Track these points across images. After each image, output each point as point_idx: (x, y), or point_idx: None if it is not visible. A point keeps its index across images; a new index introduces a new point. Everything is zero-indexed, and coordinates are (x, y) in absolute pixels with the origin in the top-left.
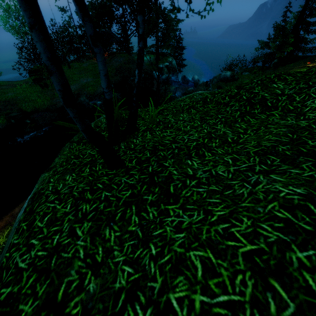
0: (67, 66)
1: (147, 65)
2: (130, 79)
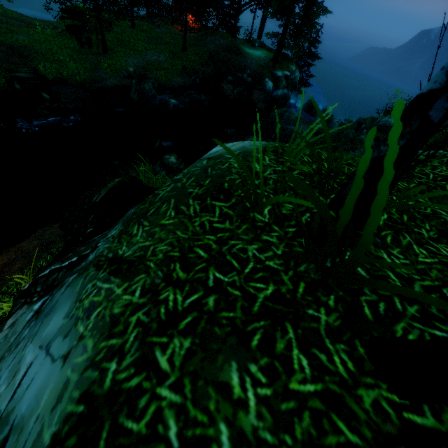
0: (129, 22)
1: (258, 65)
2: (227, 79)
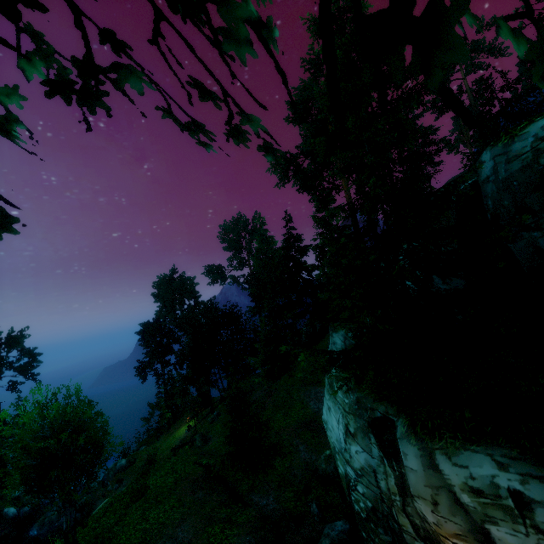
0: None
1: None
2: None
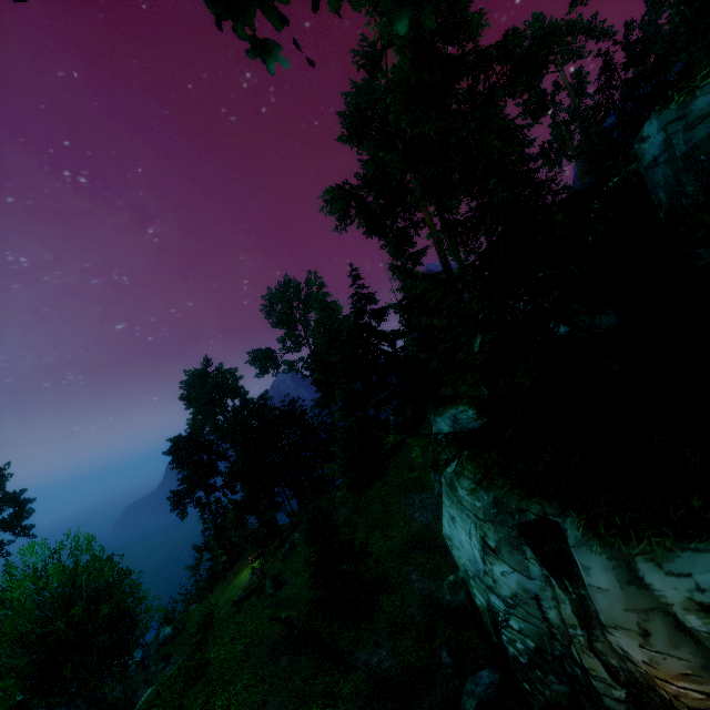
0: None
1: None
2: None
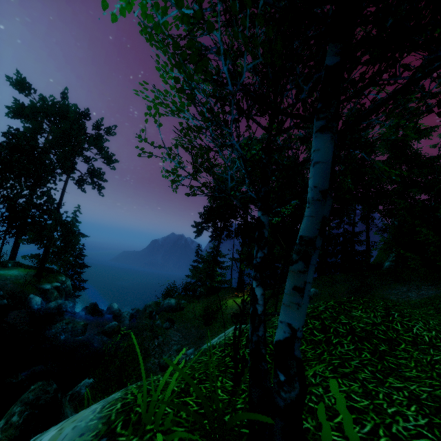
0: None
1: (16, 283)
2: None
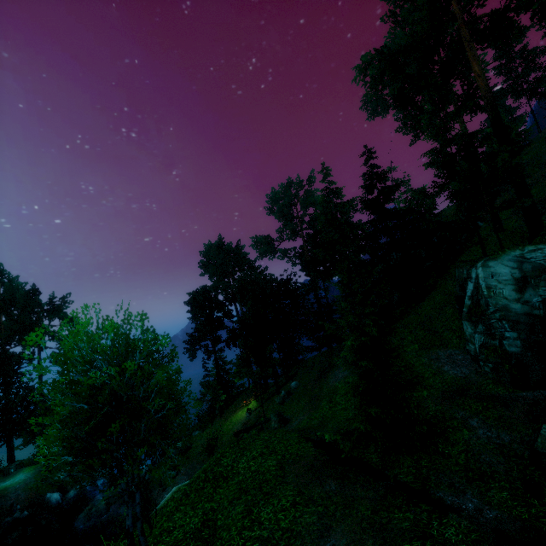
0: None
1: (28, 490)
2: None
